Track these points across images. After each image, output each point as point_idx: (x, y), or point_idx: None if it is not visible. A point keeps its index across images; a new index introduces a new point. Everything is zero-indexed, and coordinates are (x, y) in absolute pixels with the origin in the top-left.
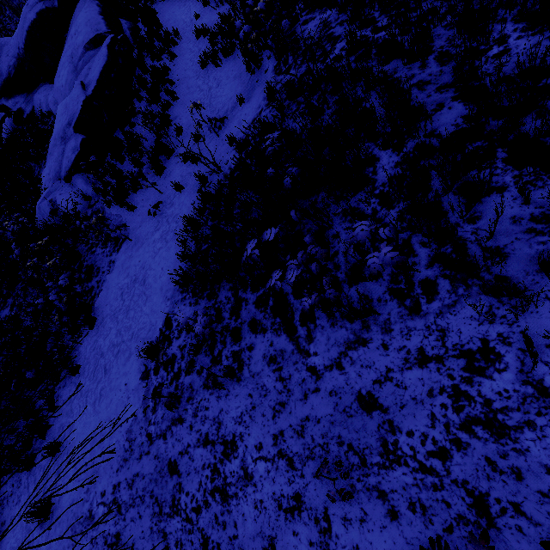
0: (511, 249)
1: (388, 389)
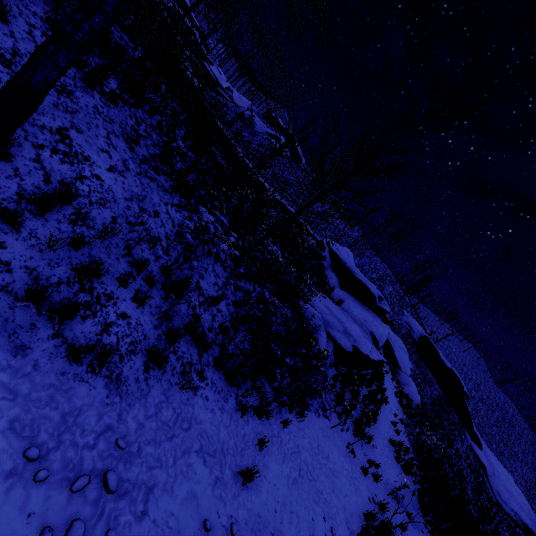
0: None
1: None
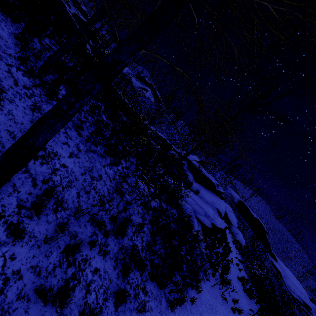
0: None
1: None
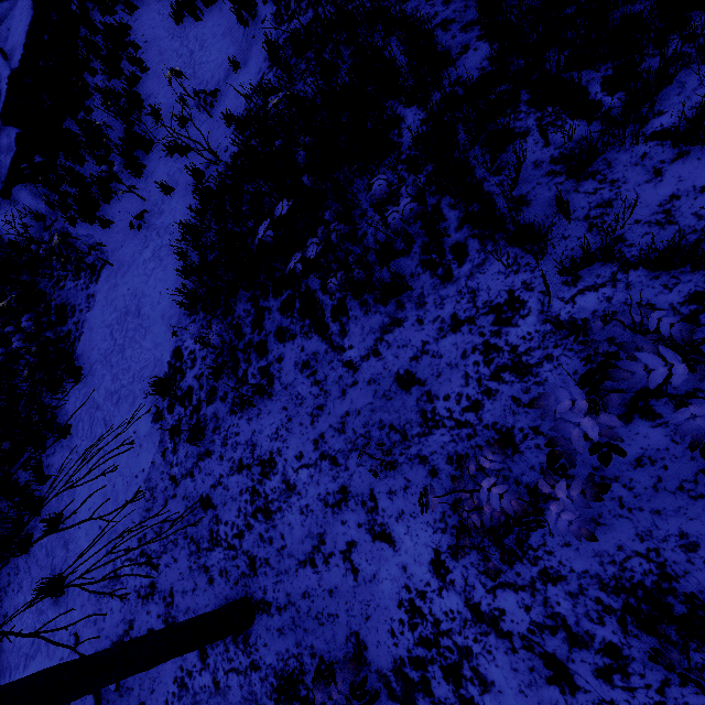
0: (533, 196)
1: (424, 363)
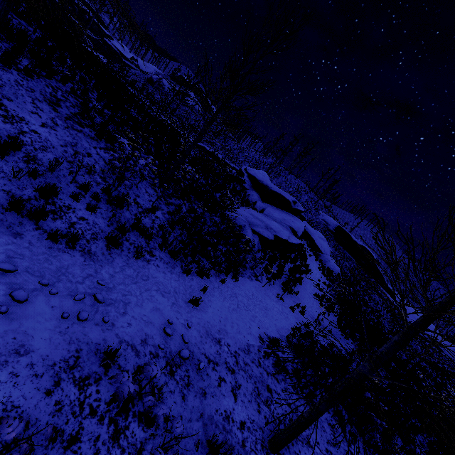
0: None
1: None
